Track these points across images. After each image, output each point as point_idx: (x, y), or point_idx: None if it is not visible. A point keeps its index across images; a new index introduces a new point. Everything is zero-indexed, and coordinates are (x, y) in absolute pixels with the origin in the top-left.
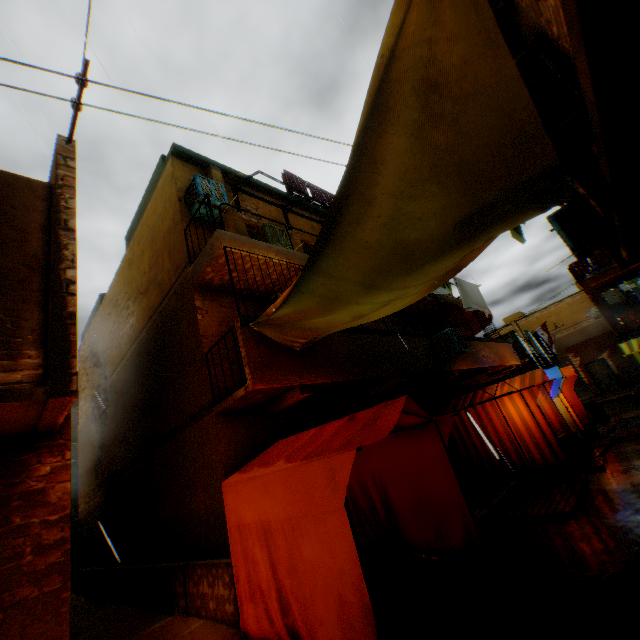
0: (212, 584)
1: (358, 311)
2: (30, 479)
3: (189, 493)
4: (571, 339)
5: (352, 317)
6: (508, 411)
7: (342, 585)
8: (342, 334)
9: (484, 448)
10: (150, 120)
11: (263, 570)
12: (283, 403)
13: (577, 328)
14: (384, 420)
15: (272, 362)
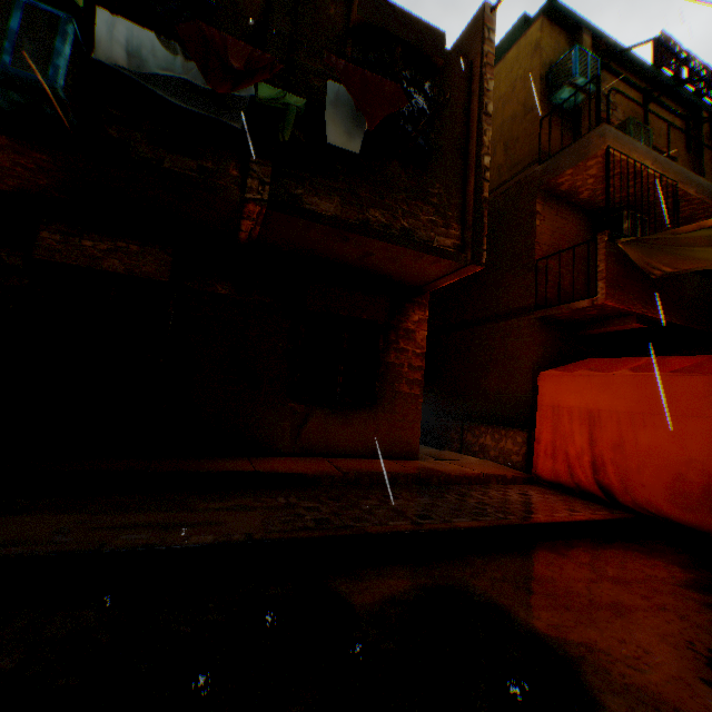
0: (497, 441)
1: None
2: (407, 321)
3: (477, 375)
4: None
5: None
6: None
7: (683, 469)
8: (692, 275)
9: None
10: None
11: (577, 442)
12: (603, 327)
13: None
14: None
15: (622, 283)
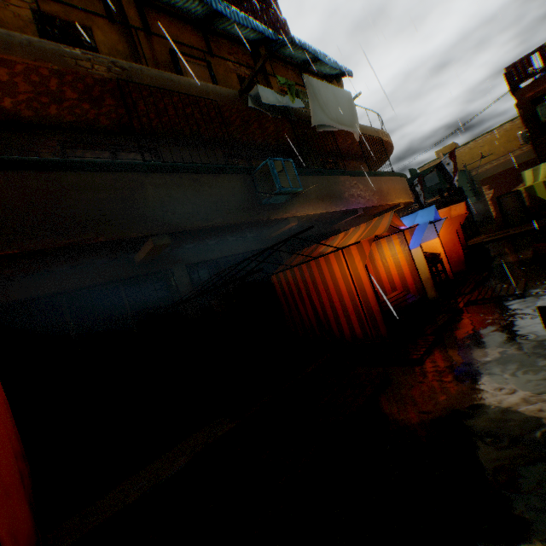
0: None
1: None
2: None
3: None
4: (499, 170)
5: None
6: (334, 274)
7: None
8: None
9: (307, 315)
10: None
11: None
12: None
13: (508, 158)
14: None
15: None
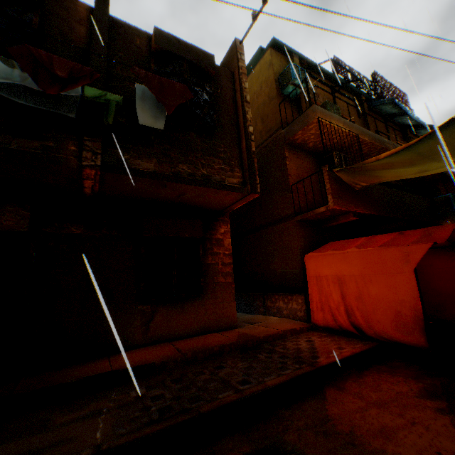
0: (287, 303)
1: (428, 167)
2: (217, 233)
3: (268, 261)
4: None
5: (417, 171)
6: None
7: (399, 307)
8: (377, 185)
9: None
10: (327, 31)
11: (335, 298)
12: (336, 221)
13: None
14: (436, 235)
15: (342, 195)
